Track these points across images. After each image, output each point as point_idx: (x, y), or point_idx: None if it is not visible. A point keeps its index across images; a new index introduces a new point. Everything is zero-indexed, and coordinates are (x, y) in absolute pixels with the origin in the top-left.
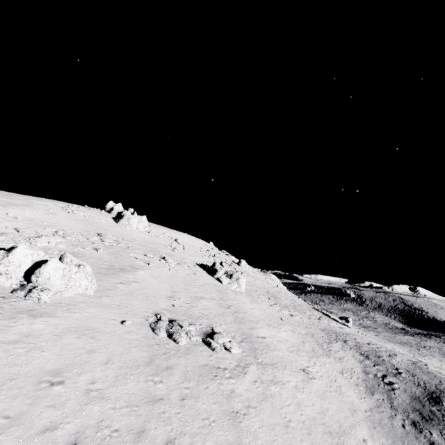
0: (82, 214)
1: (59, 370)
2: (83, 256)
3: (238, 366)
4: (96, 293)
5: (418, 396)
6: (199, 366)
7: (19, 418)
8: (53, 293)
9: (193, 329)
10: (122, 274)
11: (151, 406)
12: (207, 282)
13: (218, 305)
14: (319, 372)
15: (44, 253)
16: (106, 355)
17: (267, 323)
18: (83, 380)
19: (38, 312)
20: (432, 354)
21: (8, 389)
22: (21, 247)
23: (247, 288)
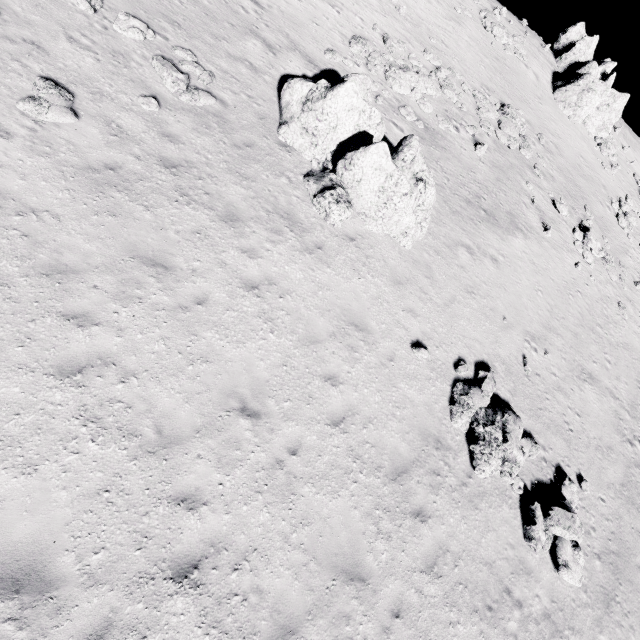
0: (504, 41)
1: (268, 386)
2: (445, 149)
3: (547, 616)
4: (416, 248)
5: None
6: (474, 557)
7: (169, 445)
8: (355, 210)
9: (522, 462)
10: (482, 227)
11: (339, 584)
12: (631, 343)
13: (613, 421)
14: None
15: (393, 111)
16: (345, 404)
17: None
18: (283, 434)
19: (312, 241)
20: None
21: (190, 376)
22: (348, 87)
23: None
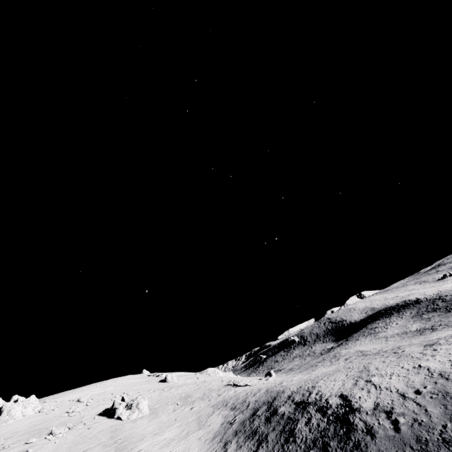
0: None
1: None
2: None
3: None
4: None
5: (245, 419)
6: None
7: None
8: None
9: None
10: None
11: None
12: (102, 429)
13: (103, 447)
14: (178, 450)
15: None
16: None
17: (154, 434)
18: None
19: None
20: (324, 363)
21: None
22: None
23: (156, 406)
